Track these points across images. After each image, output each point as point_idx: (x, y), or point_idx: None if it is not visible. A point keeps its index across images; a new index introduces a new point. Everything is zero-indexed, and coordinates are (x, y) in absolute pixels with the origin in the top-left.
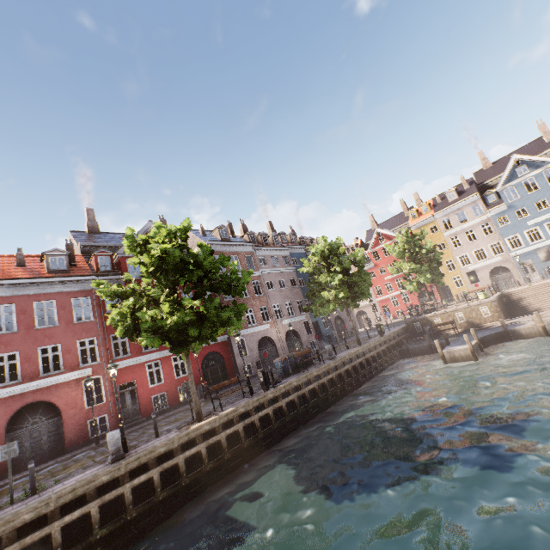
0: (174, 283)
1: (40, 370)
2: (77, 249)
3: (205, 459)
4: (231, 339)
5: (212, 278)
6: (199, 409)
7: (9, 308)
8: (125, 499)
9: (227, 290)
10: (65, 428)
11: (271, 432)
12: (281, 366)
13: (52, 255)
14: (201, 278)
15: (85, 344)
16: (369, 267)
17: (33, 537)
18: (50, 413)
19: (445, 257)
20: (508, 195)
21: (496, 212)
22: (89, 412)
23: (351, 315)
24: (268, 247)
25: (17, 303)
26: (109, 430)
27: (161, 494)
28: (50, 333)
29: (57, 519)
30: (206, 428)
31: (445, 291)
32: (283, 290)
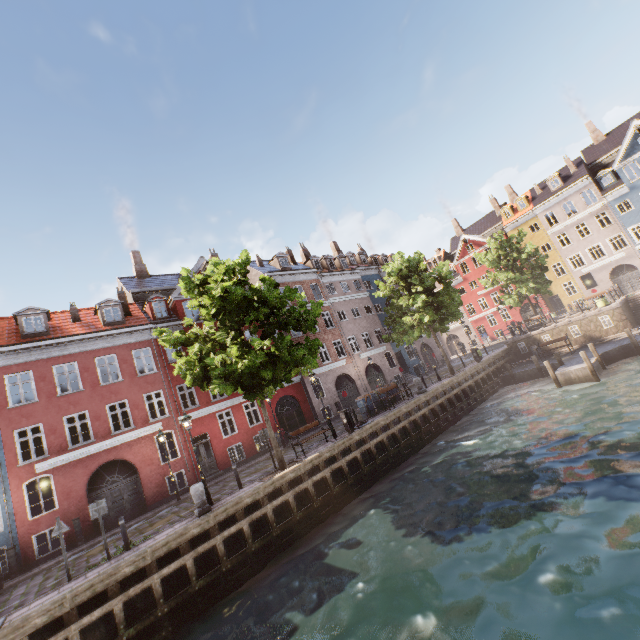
0: (239, 323)
1: (111, 428)
2: (129, 297)
3: (294, 508)
4: (305, 380)
5: (279, 315)
6: (281, 457)
7: (69, 366)
8: (218, 551)
9: (296, 325)
10: (144, 486)
11: (361, 477)
12: (364, 405)
13: (106, 306)
14: (267, 315)
15: (150, 398)
16: (456, 283)
17: (135, 589)
18: (127, 472)
19: (551, 260)
20: (629, 173)
21: (614, 197)
22: (166, 468)
23: (440, 341)
24: (335, 271)
25: (79, 361)
26: (188, 486)
27: (253, 545)
28: (115, 388)
29: (155, 572)
30: (291, 476)
31: (554, 302)
32: (357, 319)
